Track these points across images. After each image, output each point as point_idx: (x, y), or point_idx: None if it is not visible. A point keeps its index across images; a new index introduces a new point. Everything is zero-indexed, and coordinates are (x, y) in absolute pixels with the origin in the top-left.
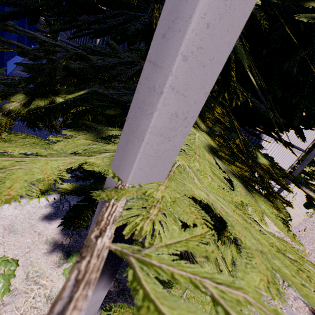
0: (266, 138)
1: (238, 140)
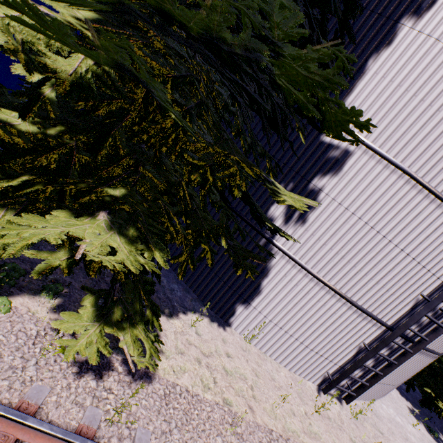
0: (279, 254)
1: (85, 157)
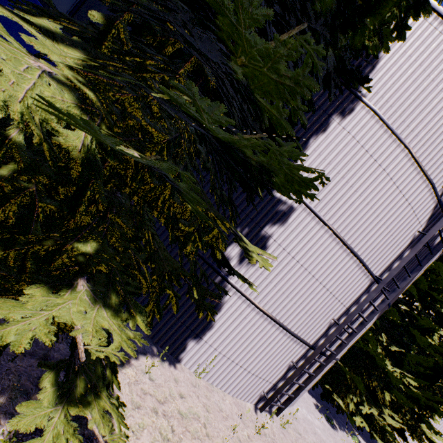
0: (232, 290)
1: (50, 206)
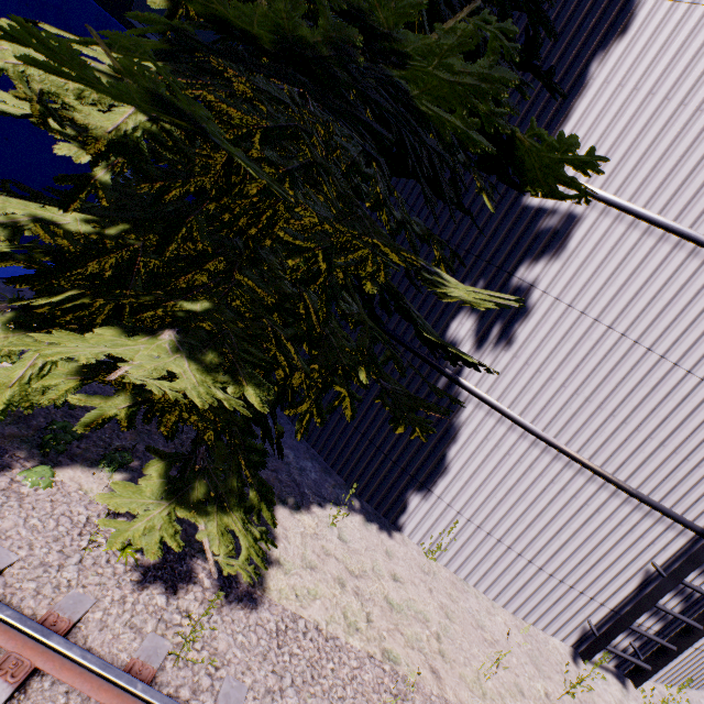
0: (472, 401)
1: (154, 261)
